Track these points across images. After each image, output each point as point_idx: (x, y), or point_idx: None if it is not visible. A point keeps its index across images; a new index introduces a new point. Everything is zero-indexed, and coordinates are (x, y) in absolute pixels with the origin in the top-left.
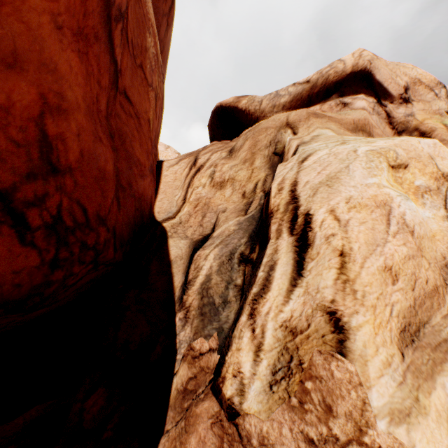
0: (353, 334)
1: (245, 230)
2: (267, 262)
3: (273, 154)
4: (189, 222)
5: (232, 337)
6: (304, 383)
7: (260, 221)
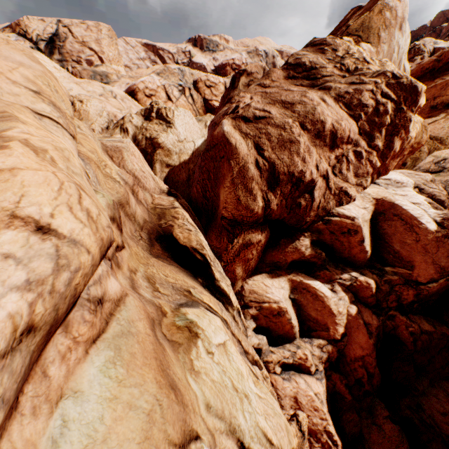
0: None
1: None
2: None
3: None
4: None
5: None
6: None
7: None
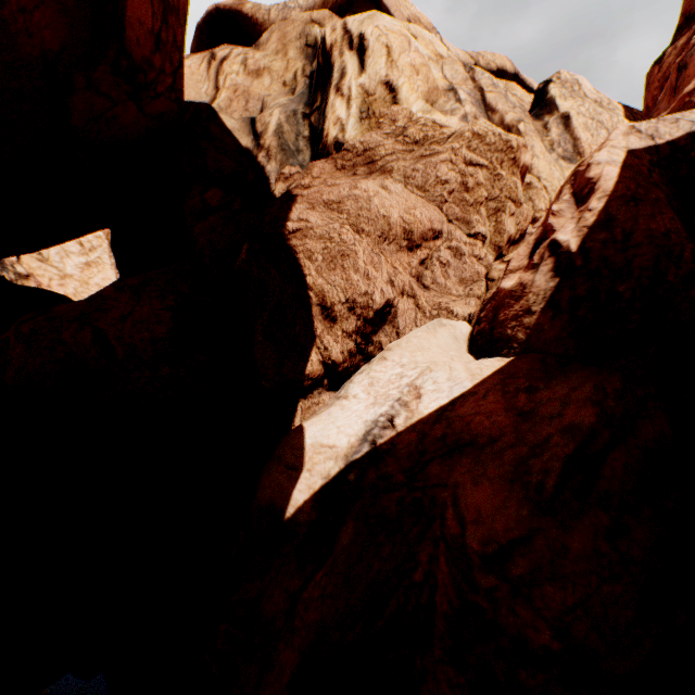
0: (400, 90)
1: (299, 103)
2: (338, 70)
3: (306, 47)
4: (232, 107)
5: (325, 116)
6: (378, 122)
7: (315, 84)
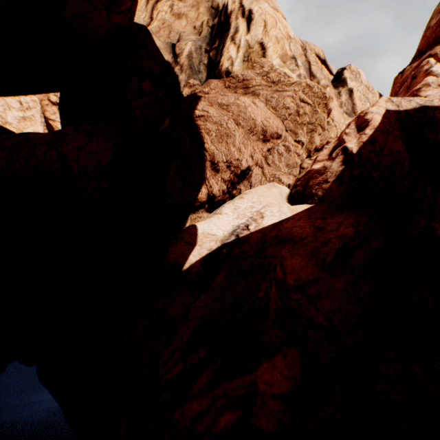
0: (268, 50)
1: (203, 42)
2: (234, 27)
3: (211, 8)
4: (160, 33)
5: (222, 53)
6: (253, 65)
7: (215, 33)
